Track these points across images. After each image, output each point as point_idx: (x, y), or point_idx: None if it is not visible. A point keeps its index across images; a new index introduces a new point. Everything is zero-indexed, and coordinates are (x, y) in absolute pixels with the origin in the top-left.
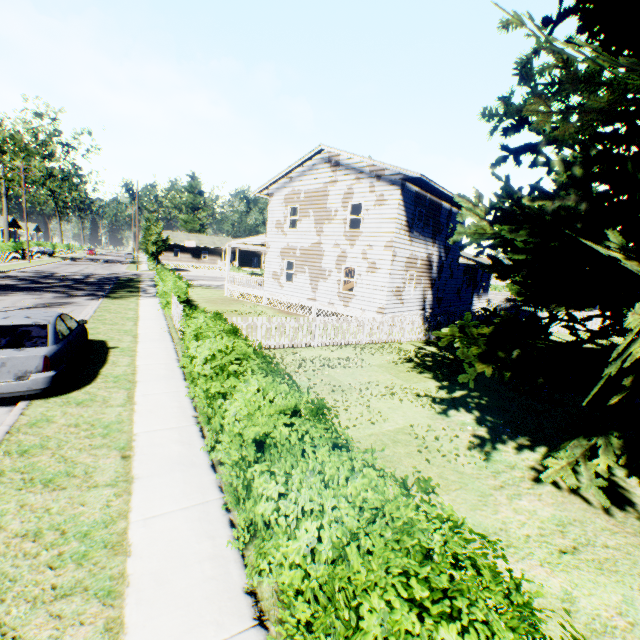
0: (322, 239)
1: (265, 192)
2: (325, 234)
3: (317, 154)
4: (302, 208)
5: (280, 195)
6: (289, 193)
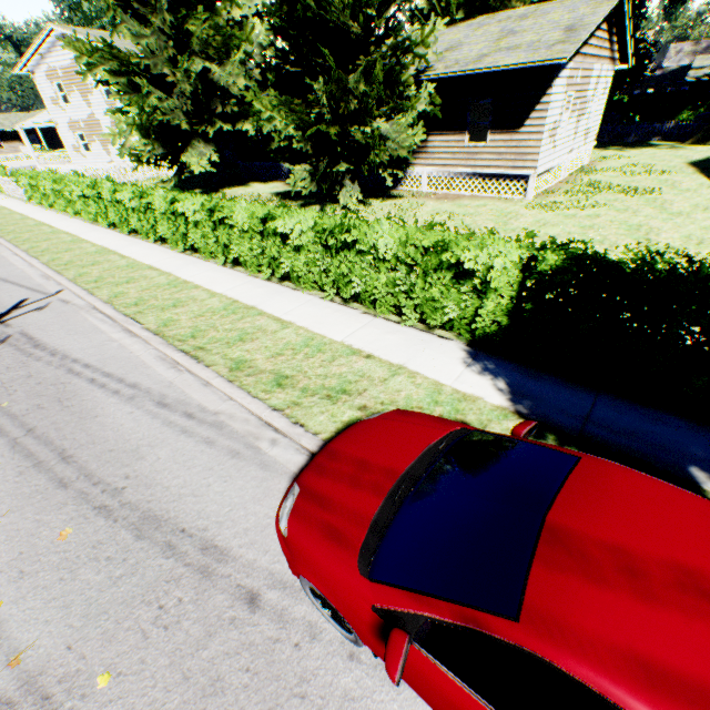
0: (94, 111)
1: (26, 70)
2: (94, 106)
3: (52, 32)
4: (66, 84)
5: (41, 73)
6: (48, 70)
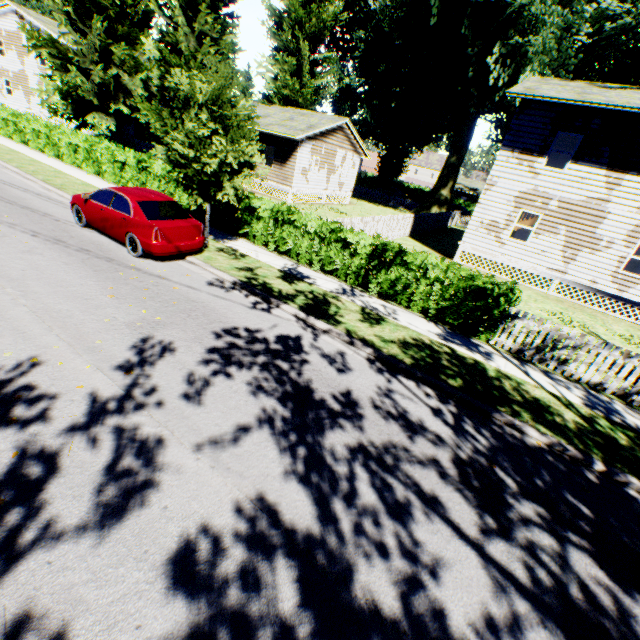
0: (26, 69)
1: None
2: (27, 66)
3: (7, 6)
4: (7, 43)
5: None
6: None
